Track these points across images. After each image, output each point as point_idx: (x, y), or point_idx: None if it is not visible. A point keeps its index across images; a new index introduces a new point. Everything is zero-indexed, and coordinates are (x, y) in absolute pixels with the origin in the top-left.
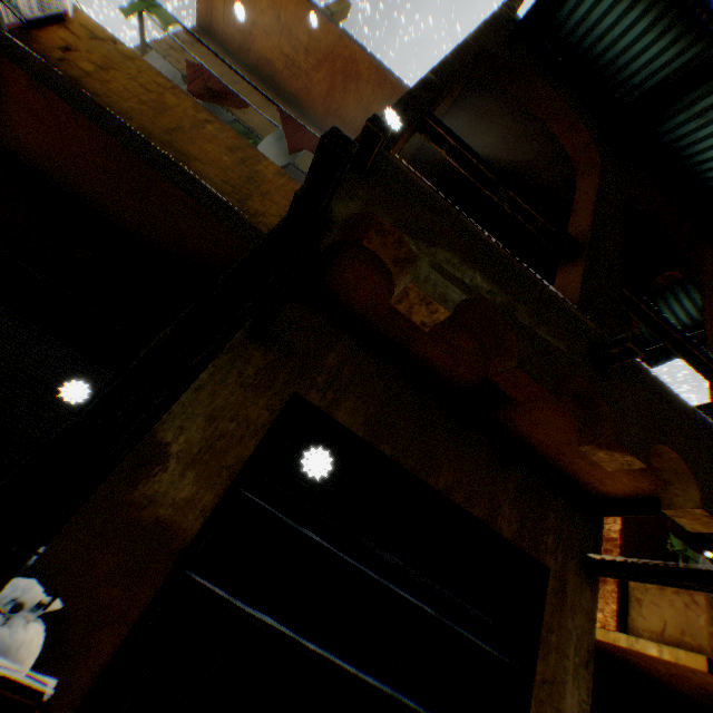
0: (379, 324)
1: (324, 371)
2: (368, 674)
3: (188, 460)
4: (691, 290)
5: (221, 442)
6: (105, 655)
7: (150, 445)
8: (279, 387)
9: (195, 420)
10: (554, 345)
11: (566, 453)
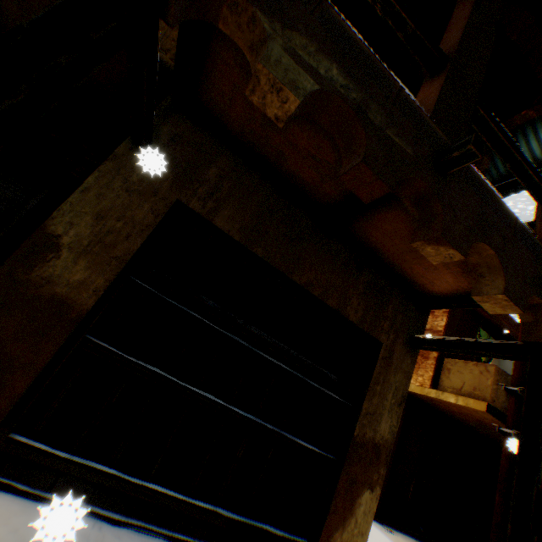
0: (255, 142)
1: (205, 183)
2: (236, 408)
3: (80, 250)
4: (540, 131)
5: (109, 238)
6: (20, 390)
7: (43, 236)
8: (162, 194)
9: (84, 218)
10: (401, 147)
11: (407, 260)
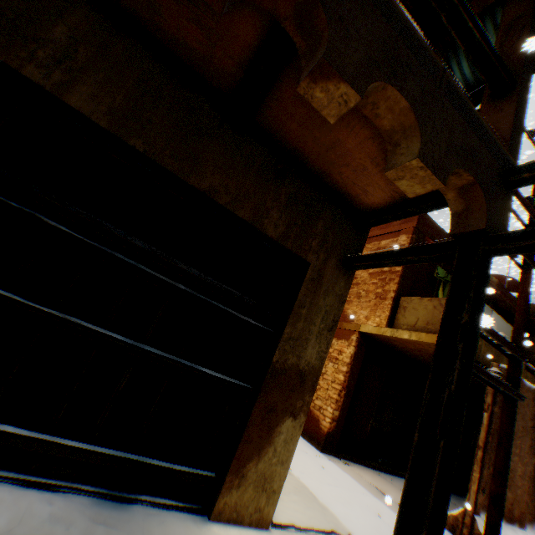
0: None
1: (50, 46)
2: (116, 333)
3: None
4: None
5: None
6: None
7: None
8: None
9: None
10: None
11: (334, 162)
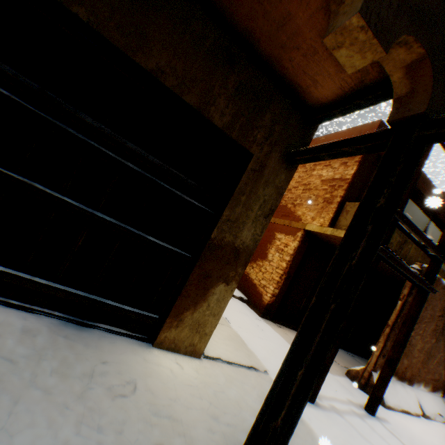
0: None
1: None
2: (72, 199)
3: None
4: None
5: None
6: None
7: None
8: None
9: None
10: None
11: (285, 45)
